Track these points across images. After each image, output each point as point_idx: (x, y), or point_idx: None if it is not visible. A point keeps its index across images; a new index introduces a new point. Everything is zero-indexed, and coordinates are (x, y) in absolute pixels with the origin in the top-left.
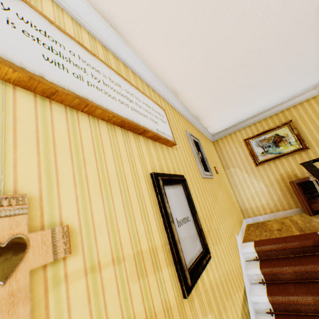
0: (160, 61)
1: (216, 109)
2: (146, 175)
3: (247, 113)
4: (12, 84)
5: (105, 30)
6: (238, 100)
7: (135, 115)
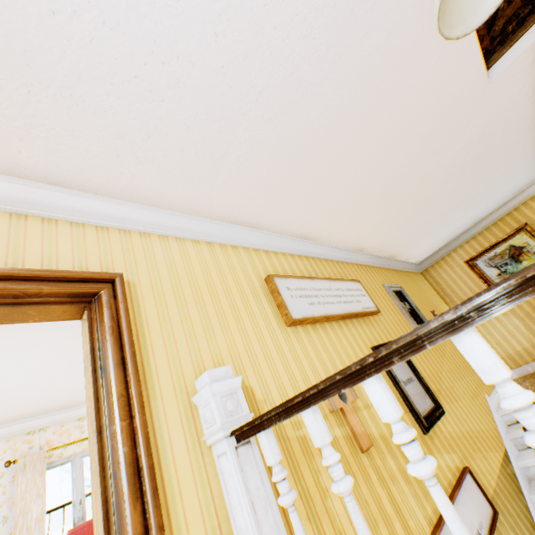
0: (343, 238)
1: (411, 242)
2: (368, 349)
3: (457, 229)
4: (304, 324)
5: (303, 245)
6: (435, 226)
7: (347, 307)
